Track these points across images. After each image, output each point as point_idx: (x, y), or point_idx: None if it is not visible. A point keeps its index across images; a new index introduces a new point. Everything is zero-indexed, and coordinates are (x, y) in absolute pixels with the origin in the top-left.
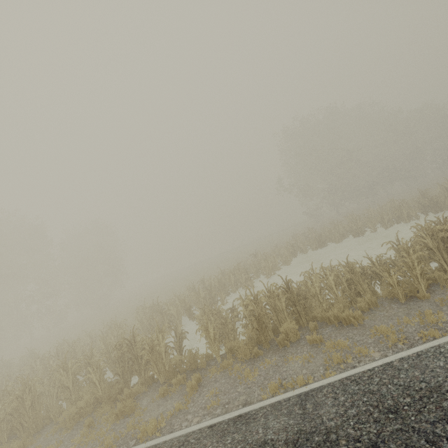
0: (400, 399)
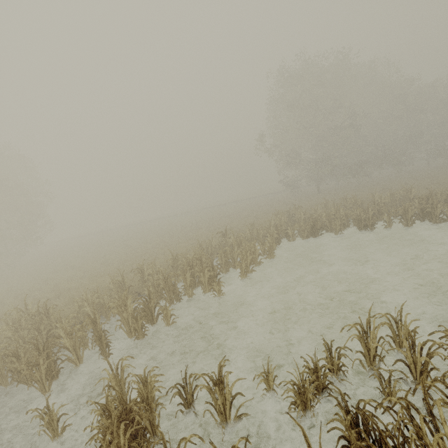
0: None
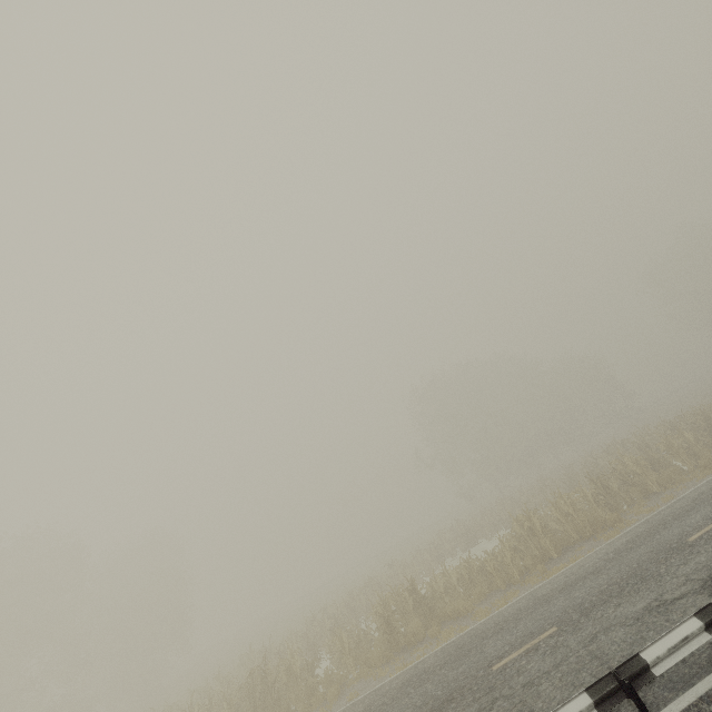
0: (466, 641)
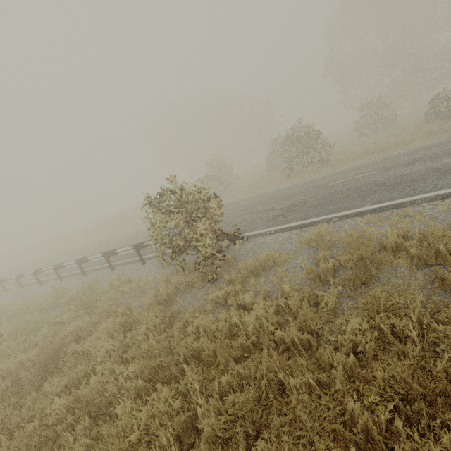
0: None
